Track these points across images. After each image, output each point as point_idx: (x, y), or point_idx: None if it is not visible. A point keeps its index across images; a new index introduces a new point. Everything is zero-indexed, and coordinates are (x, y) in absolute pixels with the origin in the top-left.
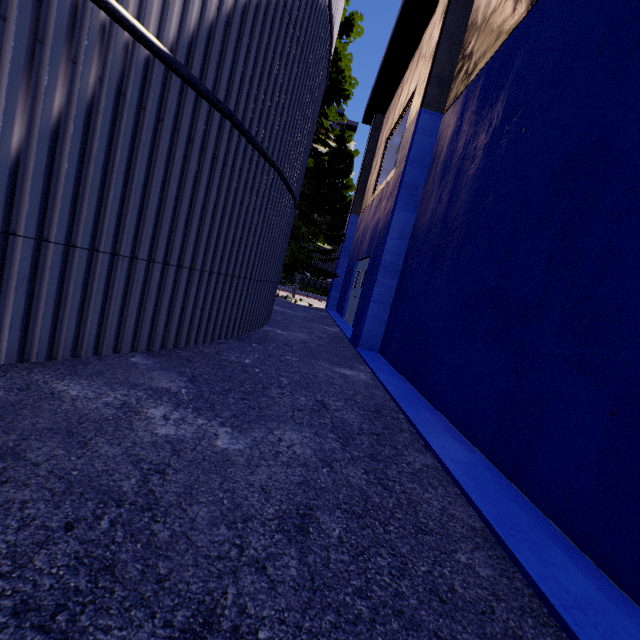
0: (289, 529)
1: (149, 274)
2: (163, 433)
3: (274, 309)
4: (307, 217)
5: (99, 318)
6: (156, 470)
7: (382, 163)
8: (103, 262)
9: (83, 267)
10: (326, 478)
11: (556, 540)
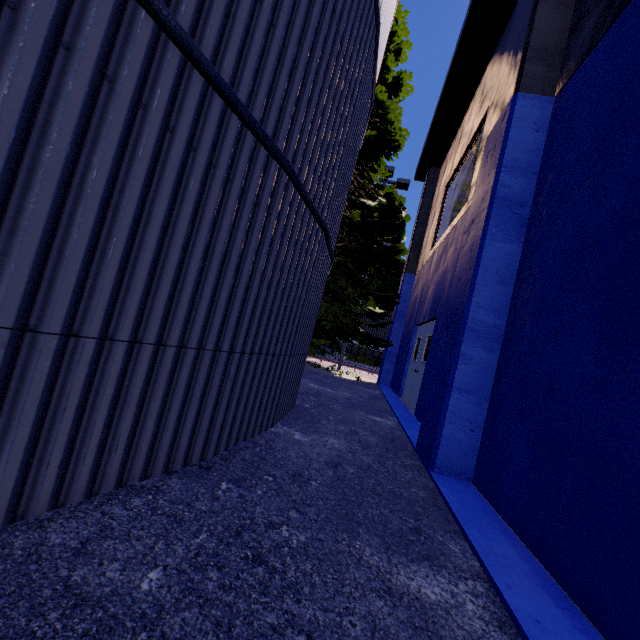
0: None
1: None
2: None
3: (308, 387)
4: (354, 277)
5: None
6: None
7: (442, 212)
8: None
9: None
10: None
11: None
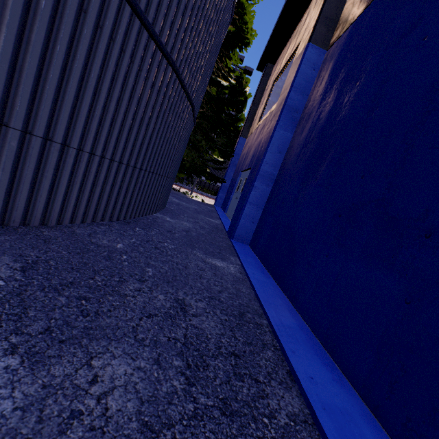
0: None
1: (0, 140)
2: None
3: (172, 200)
4: (207, 134)
5: None
6: None
7: (268, 99)
8: None
9: None
10: None
11: None
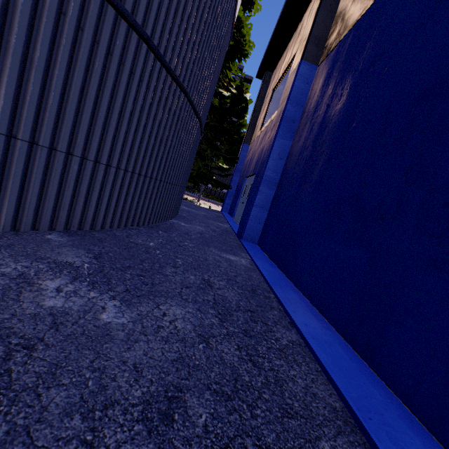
0: (152, 417)
1: (68, 165)
2: (49, 305)
3: (182, 208)
4: (211, 143)
5: (17, 198)
6: (25, 345)
7: (268, 107)
8: (21, 149)
9: (0, 151)
10: (201, 354)
11: (408, 422)
